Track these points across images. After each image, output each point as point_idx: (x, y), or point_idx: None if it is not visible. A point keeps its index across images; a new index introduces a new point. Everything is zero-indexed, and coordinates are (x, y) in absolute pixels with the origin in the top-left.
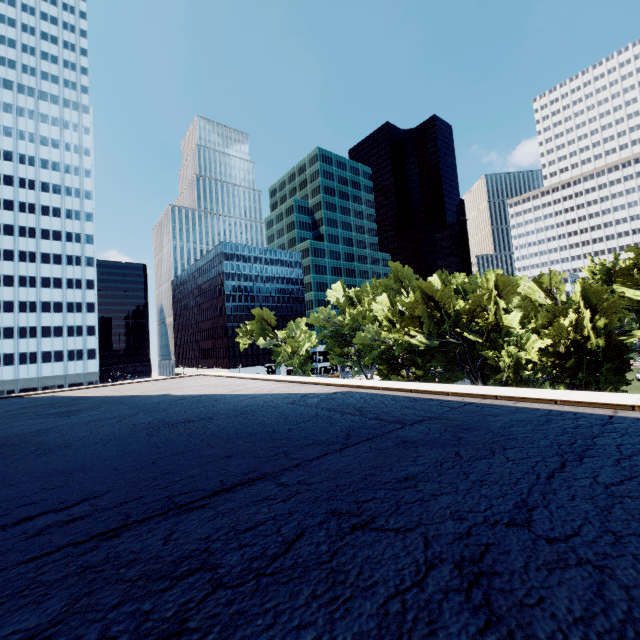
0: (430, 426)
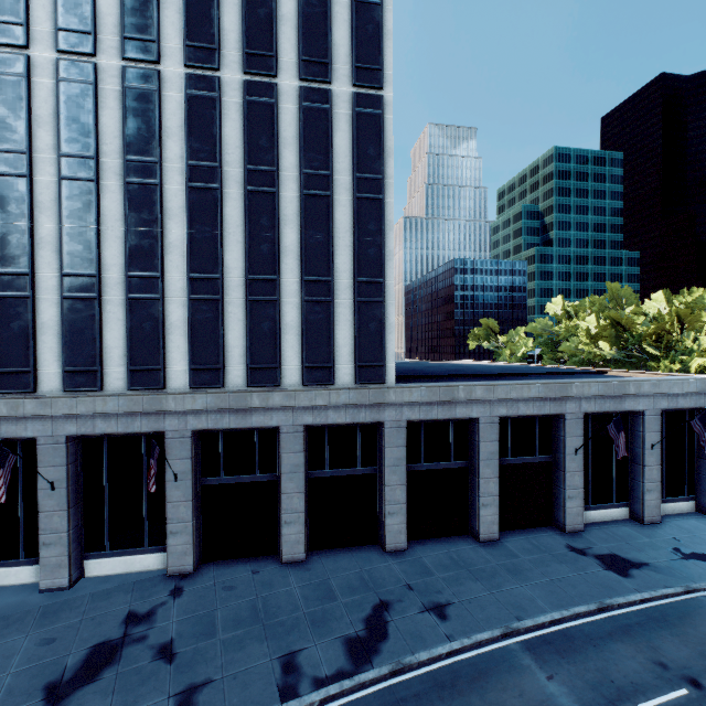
0: (536, 368)
